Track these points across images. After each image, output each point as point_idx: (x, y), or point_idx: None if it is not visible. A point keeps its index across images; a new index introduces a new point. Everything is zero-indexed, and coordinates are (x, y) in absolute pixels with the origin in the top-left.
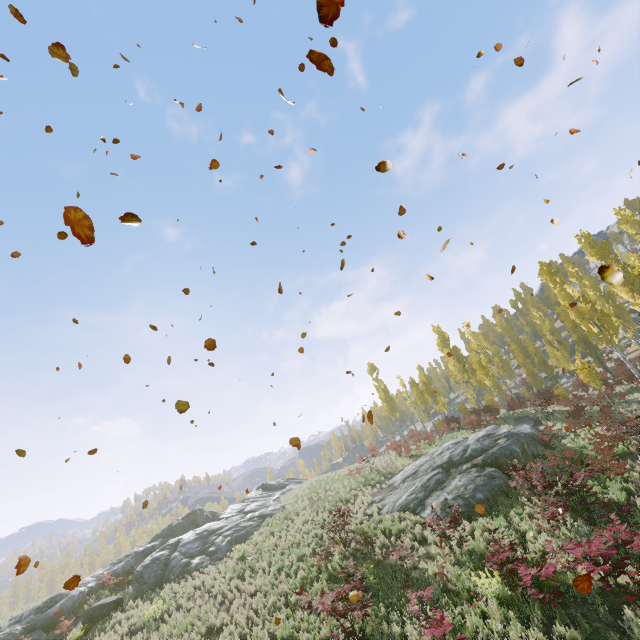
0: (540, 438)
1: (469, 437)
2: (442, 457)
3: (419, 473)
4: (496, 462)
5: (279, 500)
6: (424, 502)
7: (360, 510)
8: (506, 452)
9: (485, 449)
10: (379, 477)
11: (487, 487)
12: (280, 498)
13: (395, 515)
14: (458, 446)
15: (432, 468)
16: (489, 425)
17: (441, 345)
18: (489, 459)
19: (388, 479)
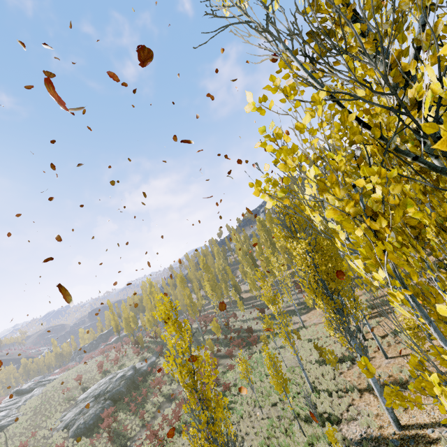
0: (138, 379)
1: (119, 373)
2: (99, 390)
3: (87, 398)
4: (113, 397)
5: (20, 408)
6: (75, 422)
7: (49, 426)
8: (118, 392)
9: (115, 387)
10: (78, 392)
11: (97, 416)
12: (21, 407)
13: (59, 431)
14: (108, 383)
15: (92, 396)
16: (148, 350)
17: (149, 291)
18: (111, 395)
19: (80, 395)
